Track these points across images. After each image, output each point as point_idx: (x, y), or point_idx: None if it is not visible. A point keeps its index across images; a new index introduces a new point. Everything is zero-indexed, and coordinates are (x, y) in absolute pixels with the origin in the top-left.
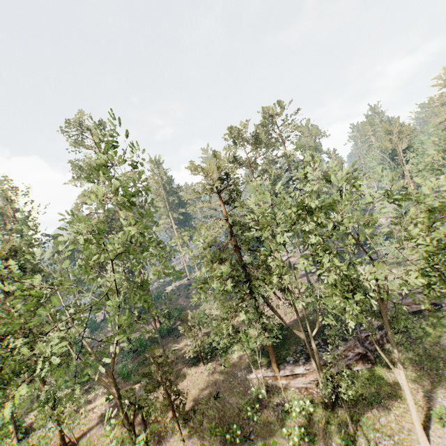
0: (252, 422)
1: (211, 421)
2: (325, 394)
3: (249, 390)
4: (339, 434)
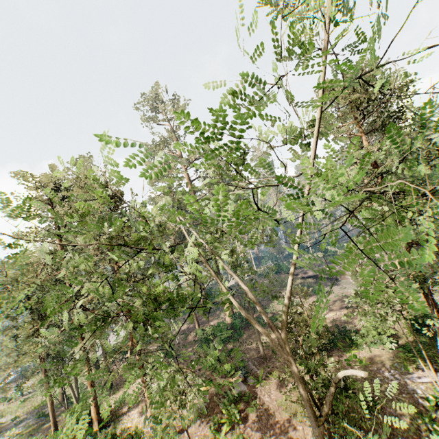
0: None
1: None
2: None
3: (419, 399)
4: None
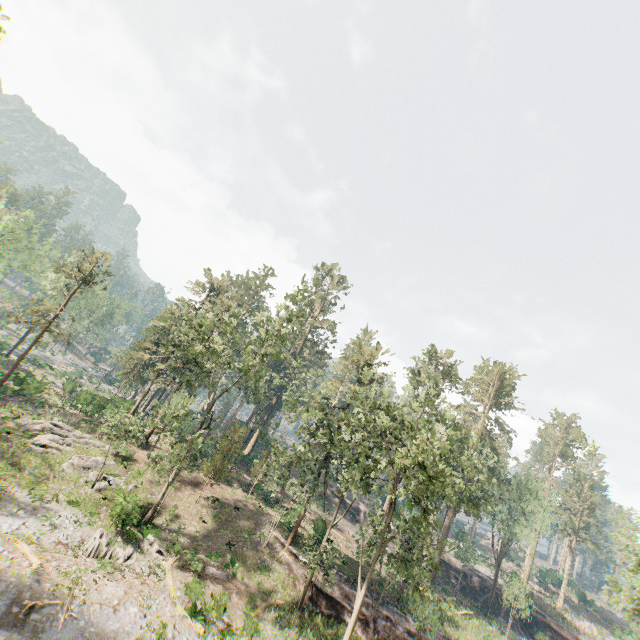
0: (240, 544)
1: (220, 514)
2: (302, 590)
3: (259, 530)
4: (283, 616)
